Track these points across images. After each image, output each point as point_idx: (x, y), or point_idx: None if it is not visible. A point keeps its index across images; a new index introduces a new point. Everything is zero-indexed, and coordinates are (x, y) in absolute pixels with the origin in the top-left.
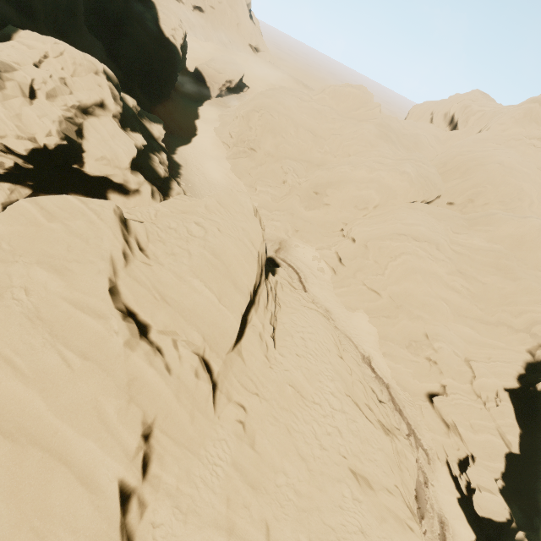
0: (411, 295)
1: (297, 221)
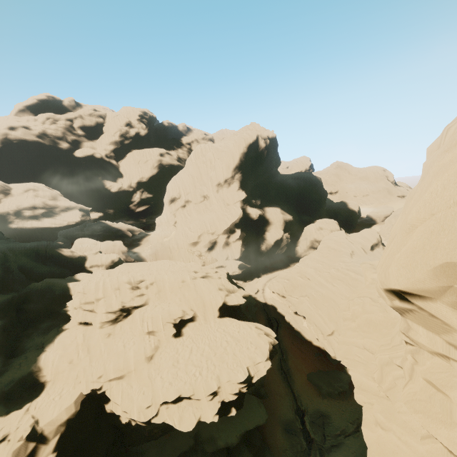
0: None
1: None
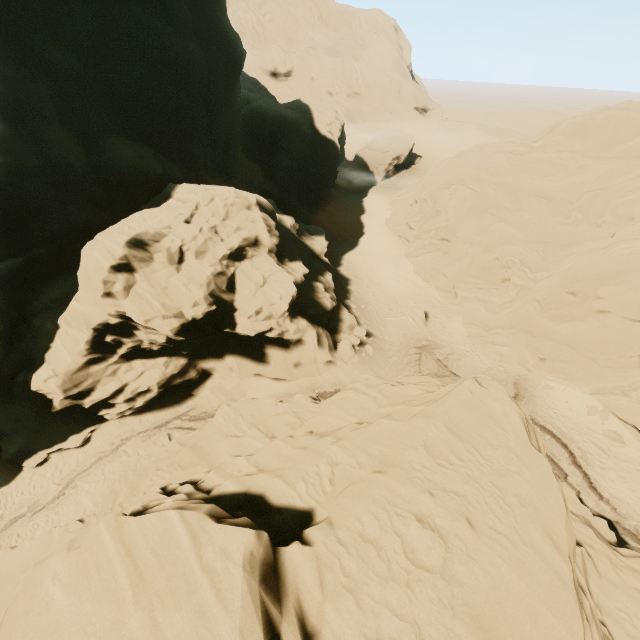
0: None
1: (540, 344)
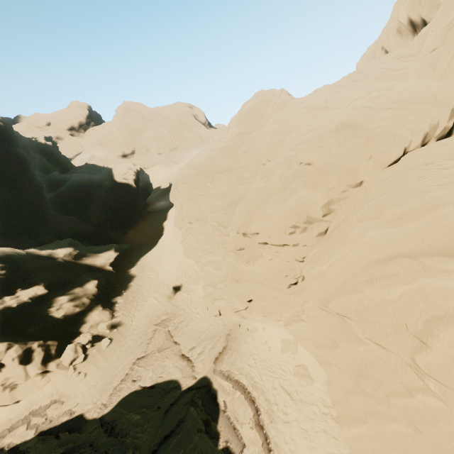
0: None
1: (242, 288)
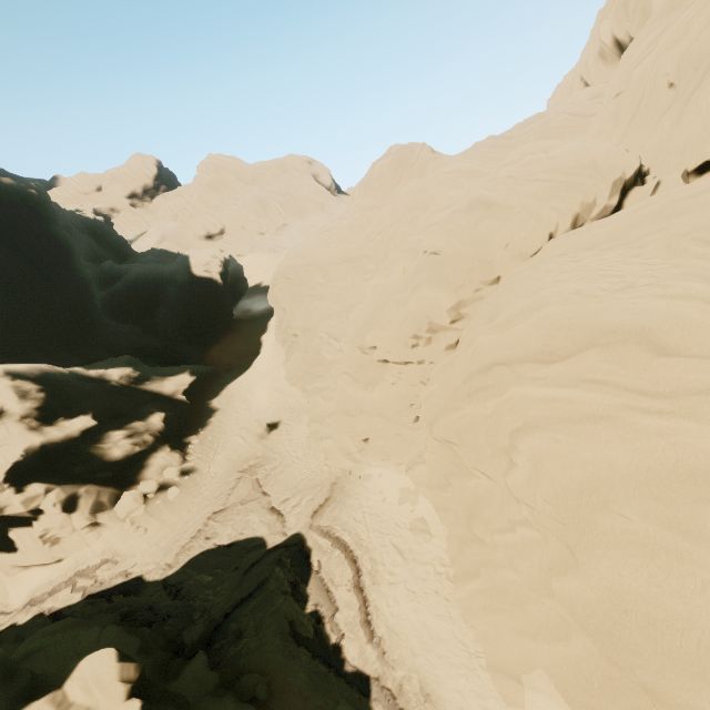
0: (660, 624)
1: (356, 423)
